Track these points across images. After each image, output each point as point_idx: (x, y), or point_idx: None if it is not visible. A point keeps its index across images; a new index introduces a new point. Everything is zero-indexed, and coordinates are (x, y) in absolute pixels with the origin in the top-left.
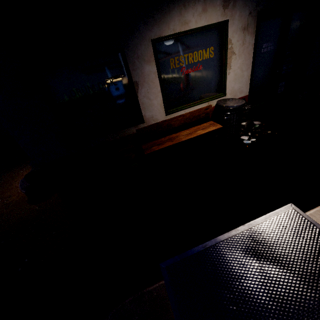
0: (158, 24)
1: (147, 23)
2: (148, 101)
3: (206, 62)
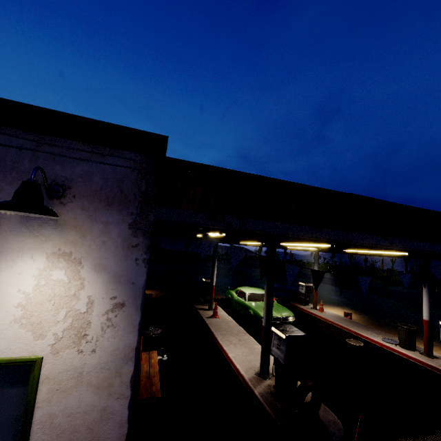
0: None
1: None
2: None
3: None
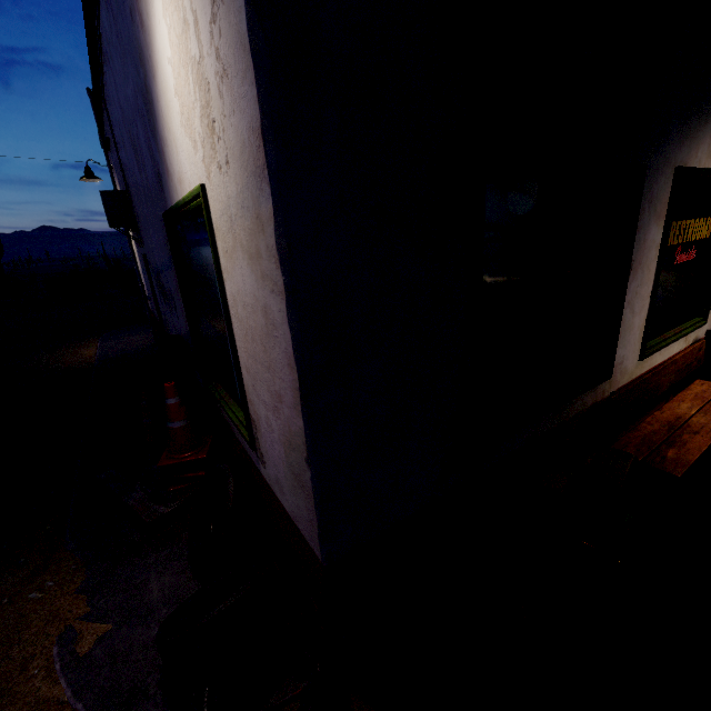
0: (690, 140)
1: (680, 130)
2: (628, 318)
3: (700, 245)
